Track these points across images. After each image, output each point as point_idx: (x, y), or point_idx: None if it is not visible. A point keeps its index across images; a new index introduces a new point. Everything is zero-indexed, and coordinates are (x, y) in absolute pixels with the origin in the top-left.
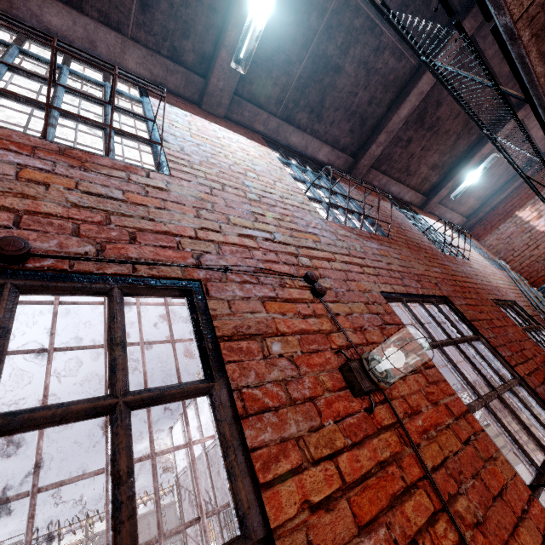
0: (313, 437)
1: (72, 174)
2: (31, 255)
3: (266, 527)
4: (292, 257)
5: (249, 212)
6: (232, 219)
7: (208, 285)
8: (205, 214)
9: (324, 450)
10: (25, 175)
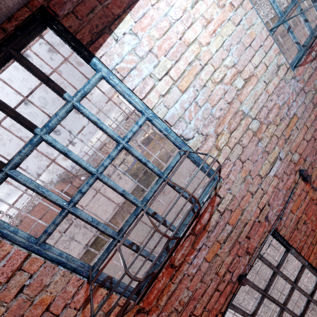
0: (313, 239)
1: (212, 240)
2: (245, 275)
3: (308, 262)
4: (291, 163)
5: (262, 150)
6: (261, 173)
7: (276, 227)
8: (252, 188)
9: (316, 239)
10: (209, 259)
